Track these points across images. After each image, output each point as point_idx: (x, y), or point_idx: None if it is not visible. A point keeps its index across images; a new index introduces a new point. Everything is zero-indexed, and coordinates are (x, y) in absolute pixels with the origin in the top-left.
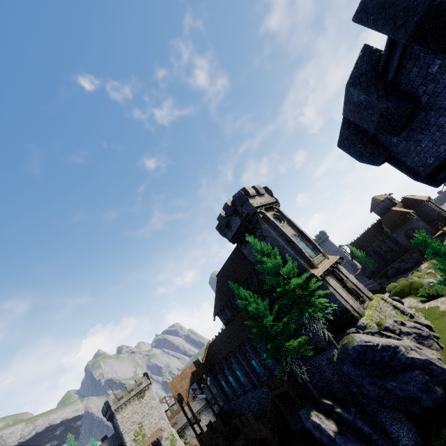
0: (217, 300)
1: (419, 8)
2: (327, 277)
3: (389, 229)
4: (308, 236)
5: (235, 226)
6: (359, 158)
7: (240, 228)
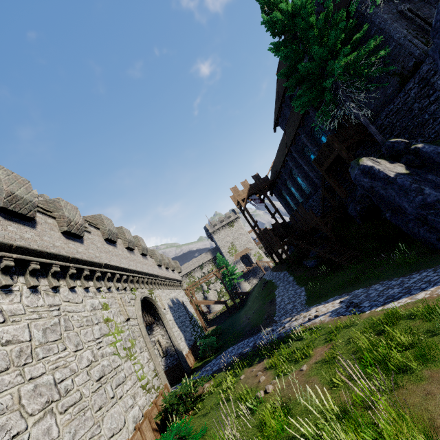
0: (276, 104)
1: None
2: None
3: None
4: None
5: None
6: None
7: None
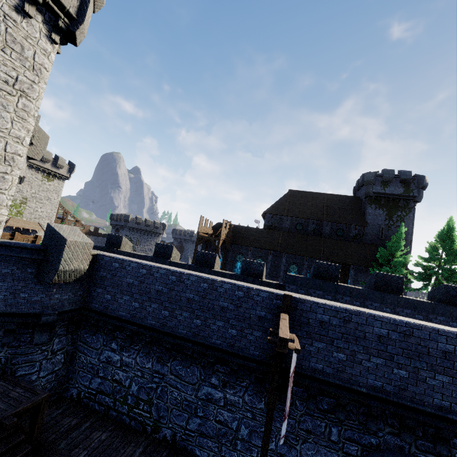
0: (280, 205)
1: None
2: None
3: None
4: None
5: (393, 190)
6: None
7: (394, 196)
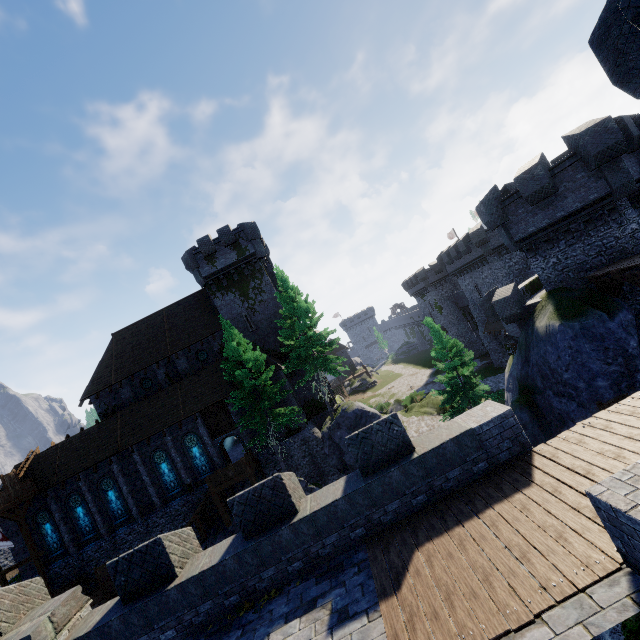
0: (103, 370)
1: (601, 147)
2: None
3: None
4: None
5: (225, 262)
6: (491, 216)
7: (231, 268)
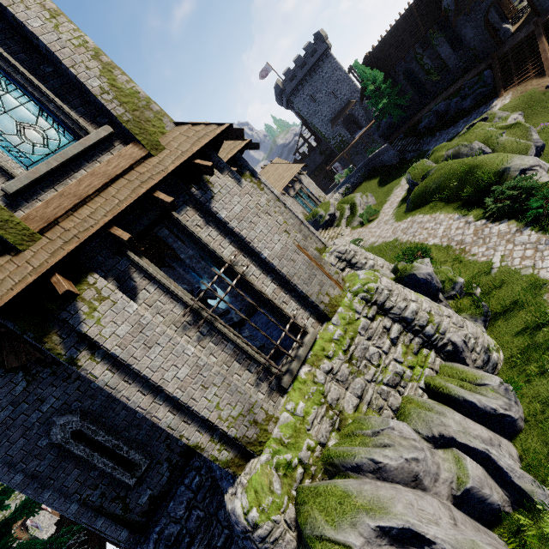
0: None
1: None
2: (89, 290)
3: (454, 1)
4: (2, 0)
5: None
6: None
7: None
